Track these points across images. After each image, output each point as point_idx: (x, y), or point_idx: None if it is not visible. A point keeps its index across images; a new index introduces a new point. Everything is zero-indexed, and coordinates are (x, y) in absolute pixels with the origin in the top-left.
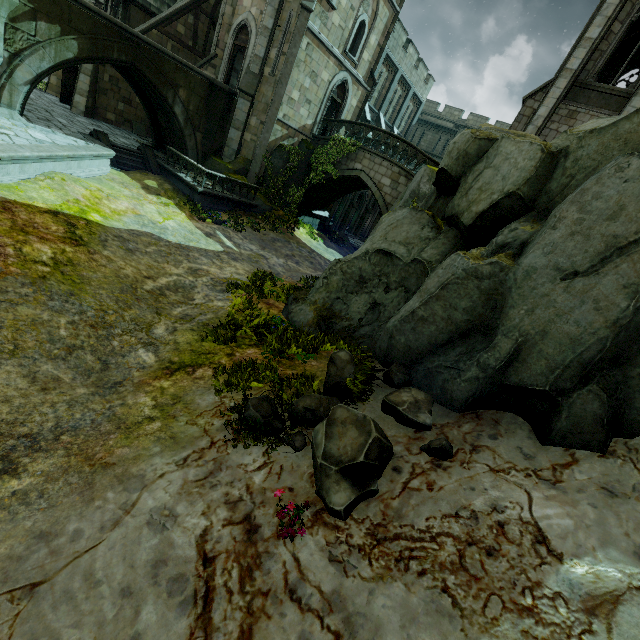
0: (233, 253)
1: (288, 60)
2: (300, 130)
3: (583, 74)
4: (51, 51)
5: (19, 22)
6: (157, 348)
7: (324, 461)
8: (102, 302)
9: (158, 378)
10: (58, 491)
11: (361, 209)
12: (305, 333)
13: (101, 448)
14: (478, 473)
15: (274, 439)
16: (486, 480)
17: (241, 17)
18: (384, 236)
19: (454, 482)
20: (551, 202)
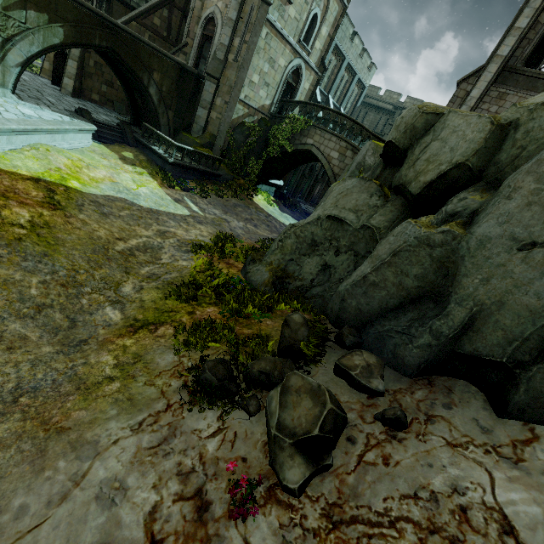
0: (198, 217)
1: (249, 47)
2: (259, 109)
3: (512, 60)
4: (40, 37)
5: (11, 11)
6: (124, 306)
7: (278, 432)
8: (74, 262)
9: (122, 336)
10: (9, 460)
11: (311, 179)
12: (261, 293)
13: (58, 411)
14: (435, 447)
15: (229, 402)
16: (444, 455)
17: (209, 10)
18: (335, 203)
19: (410, 457)
20: (501, 172)
